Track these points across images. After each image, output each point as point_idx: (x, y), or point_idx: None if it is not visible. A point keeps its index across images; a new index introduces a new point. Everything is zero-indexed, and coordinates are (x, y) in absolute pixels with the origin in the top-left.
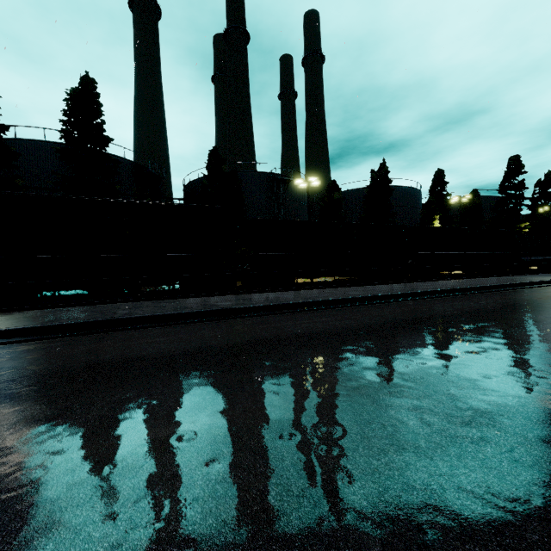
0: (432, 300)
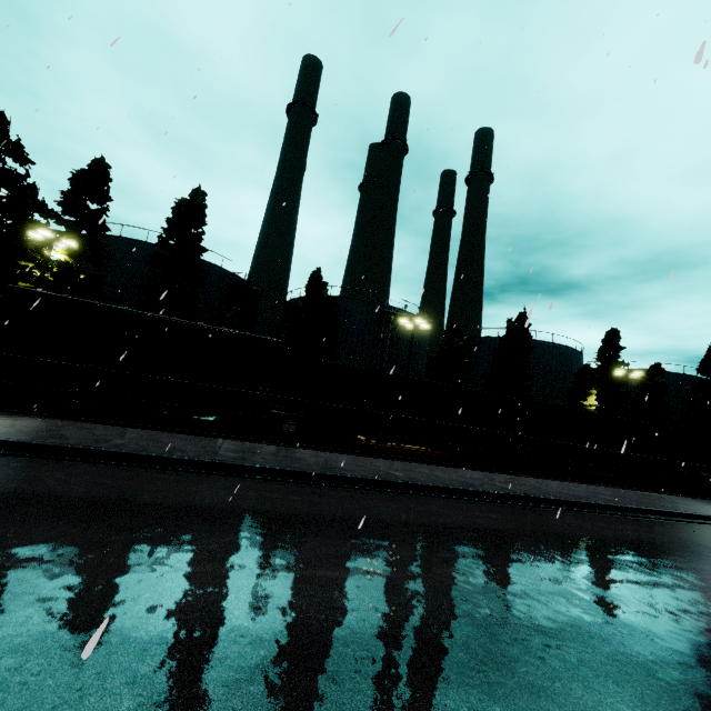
0: (480, 504)
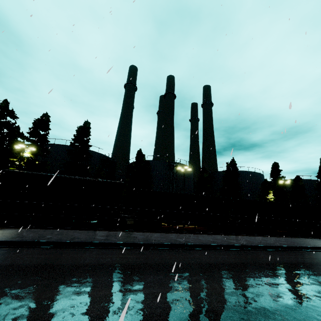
0: (219, 251)
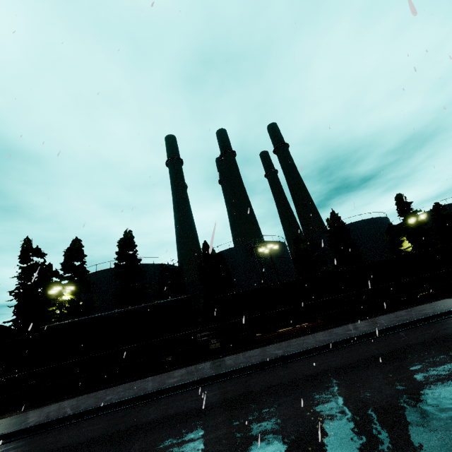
0: (329, 353)
